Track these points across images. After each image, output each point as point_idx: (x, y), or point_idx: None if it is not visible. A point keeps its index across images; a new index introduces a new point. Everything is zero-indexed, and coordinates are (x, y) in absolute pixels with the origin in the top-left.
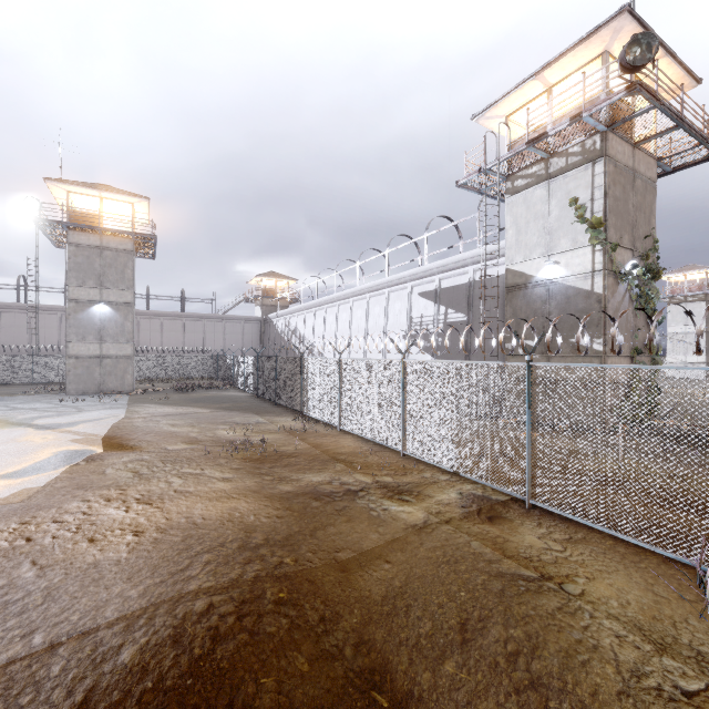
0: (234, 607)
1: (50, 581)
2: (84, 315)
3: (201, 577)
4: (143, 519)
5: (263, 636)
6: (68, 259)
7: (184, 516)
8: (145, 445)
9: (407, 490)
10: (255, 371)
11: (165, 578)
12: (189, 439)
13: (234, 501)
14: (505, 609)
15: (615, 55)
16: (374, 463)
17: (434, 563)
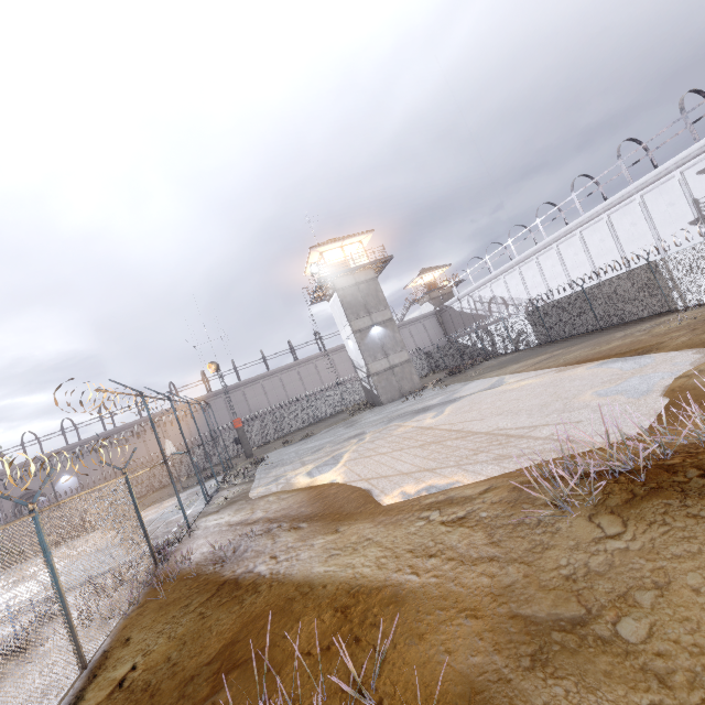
0: None
1: None
2: (368, 339)
3: None
4: None
5: None
6: (341, 302)
7: None
8: (641, 346)
9: None
10: (535, 323)
11: None
12: (657, 336)
13: None
14: None
15: None
16: None
17: None
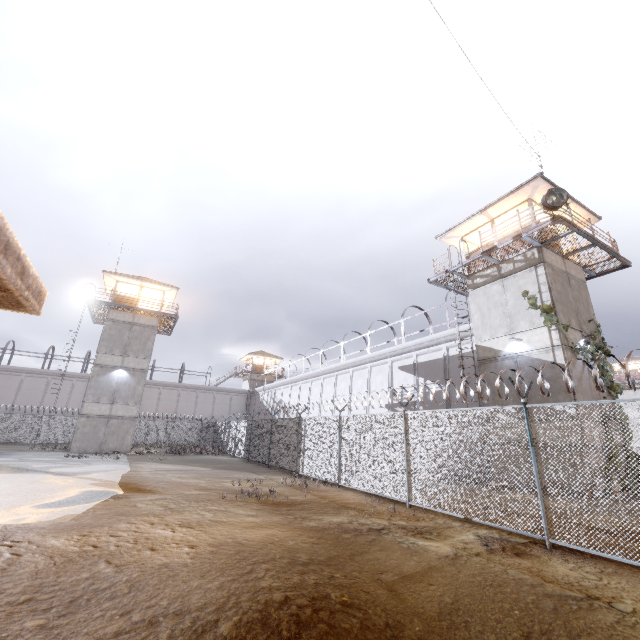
0: (307, 603)
1: (129, 575)
2: (105, 378)
3: (267, 579)
4: (191, 537)
5: (339, 631)
6: (103, 331)
7: (228, 537)
8: (161, 490)
9: (425, 531)
10: (248, 435)
11: (235, 577)
12: (200, 487)
13: (268, 529)
14: (564, 621)
15: (536, 201)
16: (384, 511)
17: (478, 585)
